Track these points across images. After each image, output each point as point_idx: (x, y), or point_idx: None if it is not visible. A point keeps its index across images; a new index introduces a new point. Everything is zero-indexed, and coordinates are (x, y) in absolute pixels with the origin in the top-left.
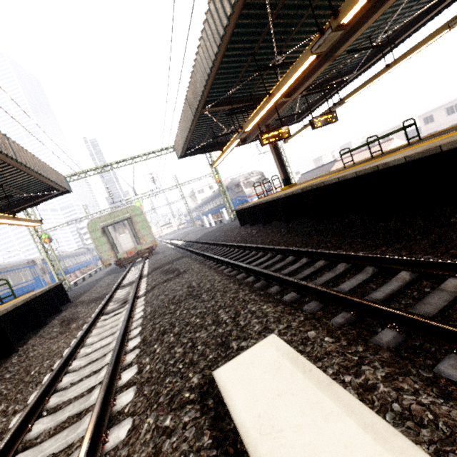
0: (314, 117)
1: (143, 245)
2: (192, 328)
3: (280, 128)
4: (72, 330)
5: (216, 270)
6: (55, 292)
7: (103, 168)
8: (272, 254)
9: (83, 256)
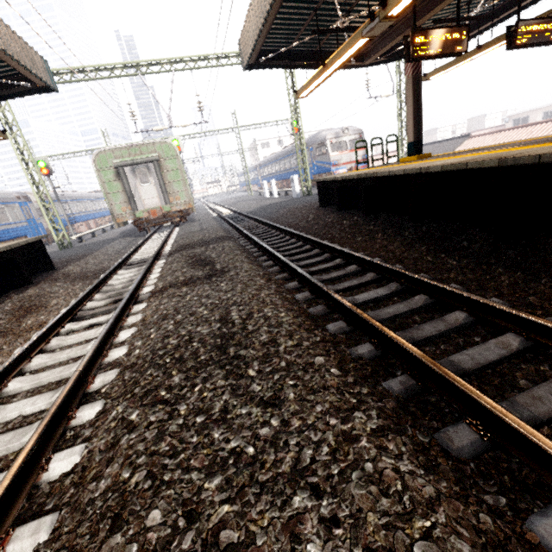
0: (523, 20)
1: (174, 205)
2: (202, 549)
3: (454, 27)
4: (18, 335)
5: (279, 286)
6: (30, 251)
7: (124, 68)
8: (400, 286)
9: (101, 203)
